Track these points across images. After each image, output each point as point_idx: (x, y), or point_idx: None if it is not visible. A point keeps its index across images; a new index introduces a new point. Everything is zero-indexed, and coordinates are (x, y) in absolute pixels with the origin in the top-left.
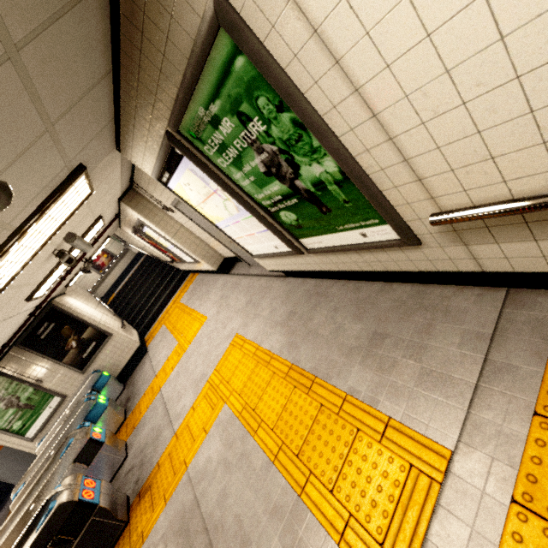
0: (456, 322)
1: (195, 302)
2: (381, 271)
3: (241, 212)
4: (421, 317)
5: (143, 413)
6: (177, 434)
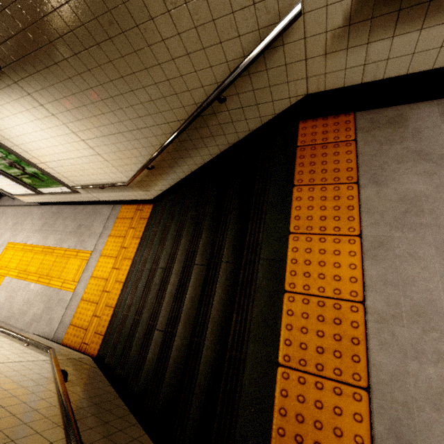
0: (101, 217)
1: None
2: (77, 201)
3: None
4: (93, 217)
5: None
6: None
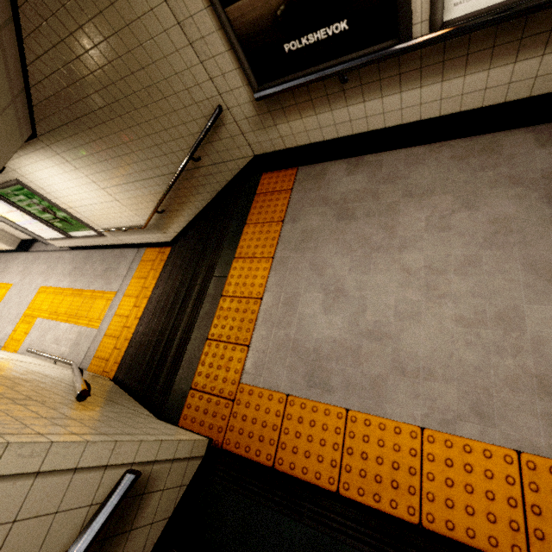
0: (127, 260)
1: None
2: (104, 245)
3: (33, 220)
4: (120, 260)
5: None
6: (5, 346)
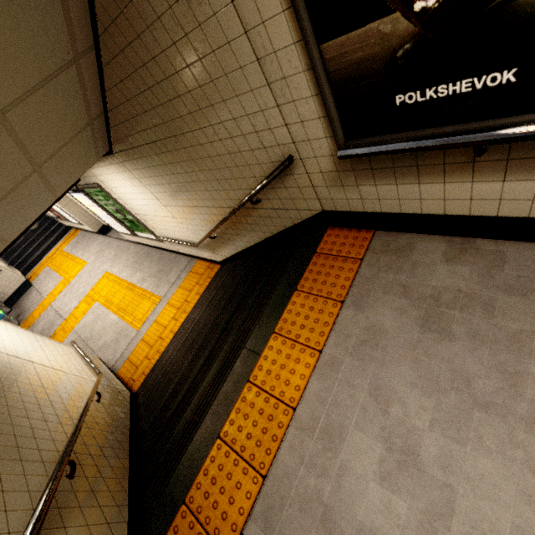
0: (178, 266)
1: (78, 252)
2: (163, 248)
3: (109, 216)
4: (172, 265)
5: (37, 318)
6: (66, 320)
